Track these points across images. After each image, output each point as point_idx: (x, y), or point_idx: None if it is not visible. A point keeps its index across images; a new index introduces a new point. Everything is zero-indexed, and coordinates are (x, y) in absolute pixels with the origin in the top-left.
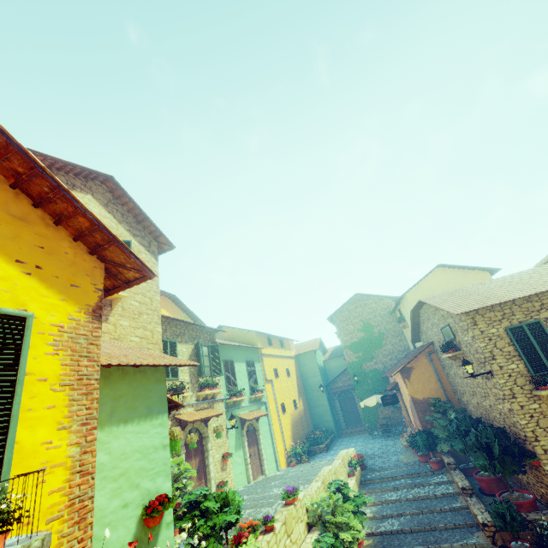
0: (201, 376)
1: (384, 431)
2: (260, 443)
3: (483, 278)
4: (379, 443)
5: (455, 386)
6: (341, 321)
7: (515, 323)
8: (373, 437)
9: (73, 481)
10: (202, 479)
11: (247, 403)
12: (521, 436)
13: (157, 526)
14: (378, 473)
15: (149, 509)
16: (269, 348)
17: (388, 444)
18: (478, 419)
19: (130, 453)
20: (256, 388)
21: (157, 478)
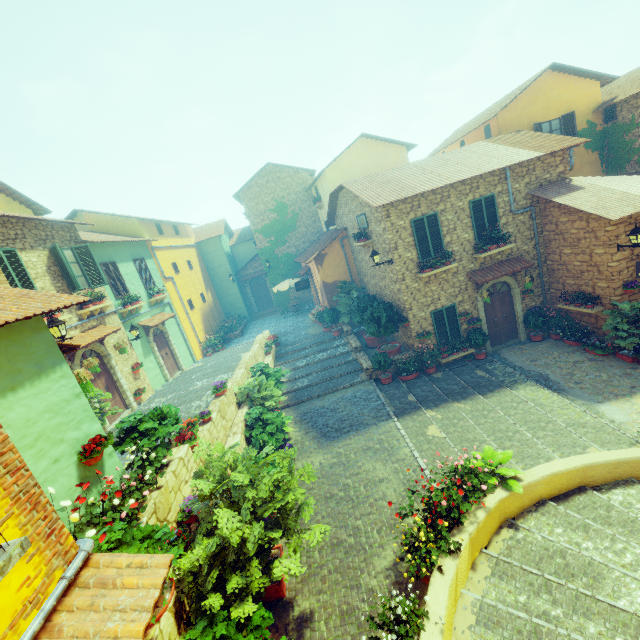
0: (76, 291)
1: (296, 311)
2: (172, 345)
3: (400, 155)
4: (291, 322)
5: (360, 269)
6: (250, 200)
7: (419, 215)
8: (285, 316)
9: (5, 484)
10: (115, 394)
11: (147, 308)
12: (401, 307)
13: (100, 460)
14: (290, 347)
15: (87, 454)
16: (161, 238)
17: (298, 322)
18: (374, 297)
19: (37, 417)
20: (155, 290)
21: (81, 426)
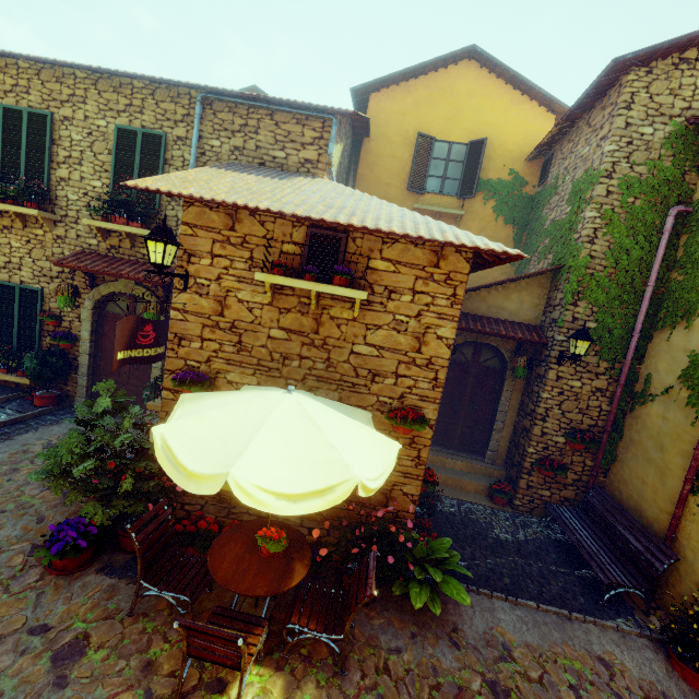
0: None
1: None
2: None
3: None
4: None
5: None
6: None
7: (24, 106)
8: None
9: None
10: None
11: None
12: None
13: None
14: None
15: None
16: None
17: None
18: None
19: None
20: None
21: None
